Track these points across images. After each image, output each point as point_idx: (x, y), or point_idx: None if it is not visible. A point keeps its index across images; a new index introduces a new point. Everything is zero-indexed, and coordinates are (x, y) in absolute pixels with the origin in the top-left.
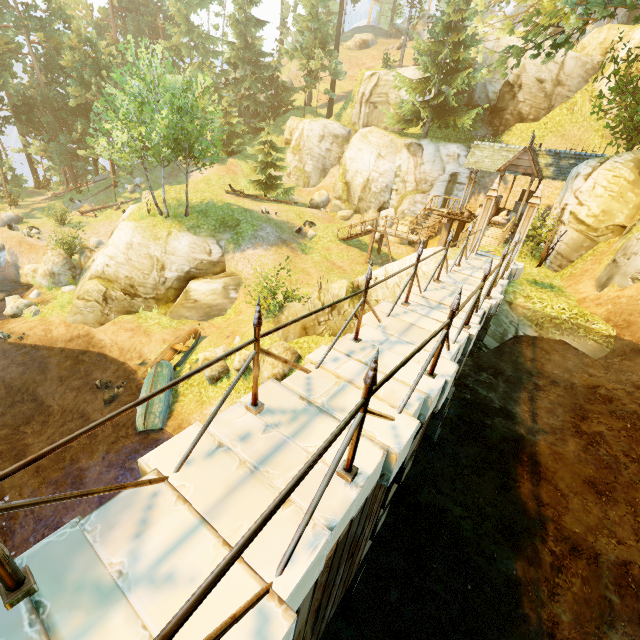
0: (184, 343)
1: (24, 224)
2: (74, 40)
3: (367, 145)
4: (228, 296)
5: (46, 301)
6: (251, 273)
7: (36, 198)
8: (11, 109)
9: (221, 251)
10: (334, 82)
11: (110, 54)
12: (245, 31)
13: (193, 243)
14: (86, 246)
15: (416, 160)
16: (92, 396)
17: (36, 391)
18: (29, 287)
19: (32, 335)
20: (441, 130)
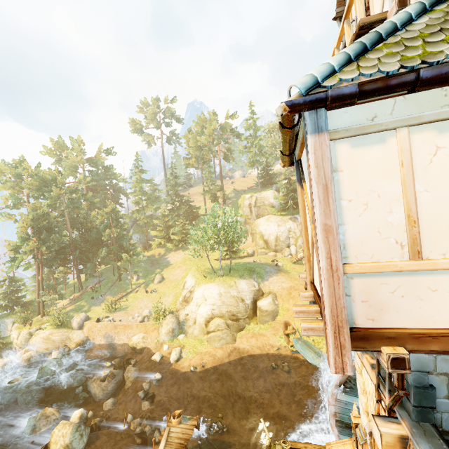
0: (285, 330)
1: (92, 318)
2: (110, 209)
3: (271, 222)
4: (275, 304)
5: (183, 345)
6: (280, 288)
7: (55, 306)
8: (34, 254)
9: (257, 283)
10: (225, 201)
11: (117, 211)
12: (175, 189)
13: (247, 283)
14: (147, 316)
15: (296, 223)
16: (274, 374)
17: (237, 391)
18: (141, 351)
19: (207, 361)
20: (294, 210)
